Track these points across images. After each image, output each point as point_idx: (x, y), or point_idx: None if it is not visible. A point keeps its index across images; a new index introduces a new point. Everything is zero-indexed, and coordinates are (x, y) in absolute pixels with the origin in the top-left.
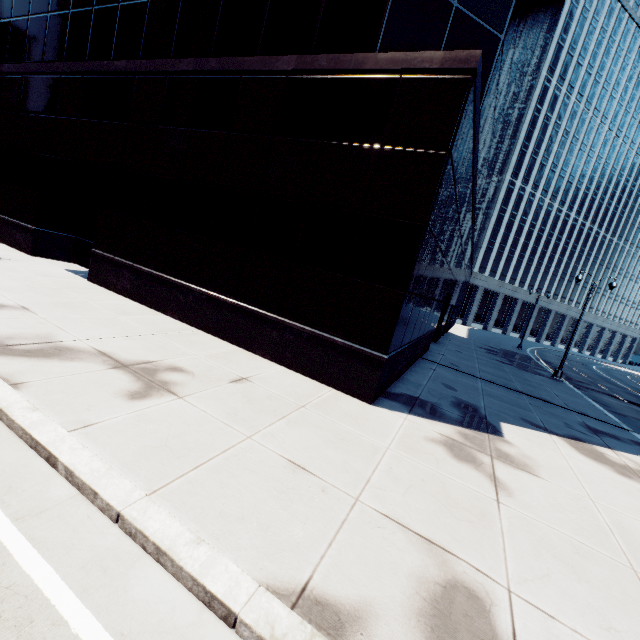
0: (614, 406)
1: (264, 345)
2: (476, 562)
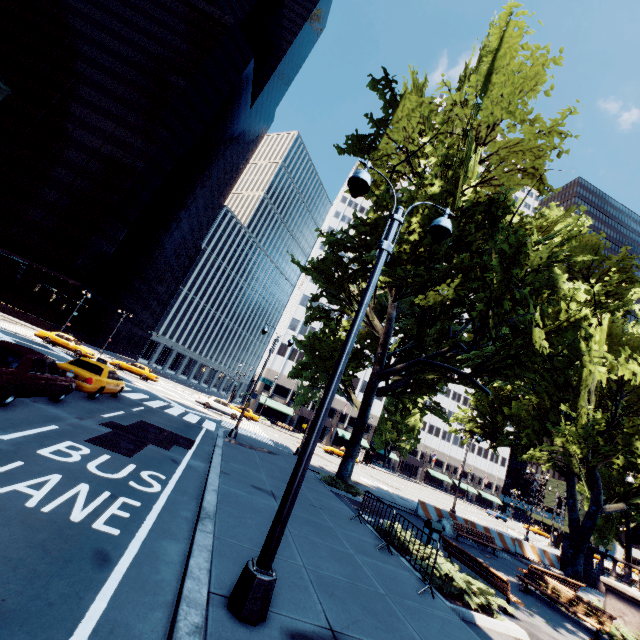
0: None
1: (24, 319)
2: None
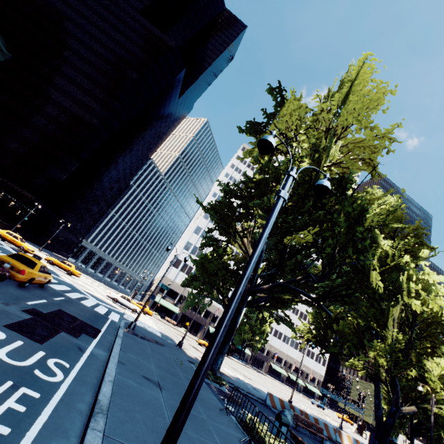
0: None
1: None
2: None
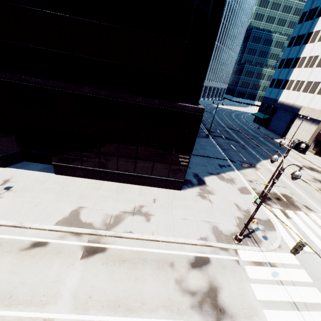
0: (222, 145)
1: (147, 183)
2: (214, 221)
